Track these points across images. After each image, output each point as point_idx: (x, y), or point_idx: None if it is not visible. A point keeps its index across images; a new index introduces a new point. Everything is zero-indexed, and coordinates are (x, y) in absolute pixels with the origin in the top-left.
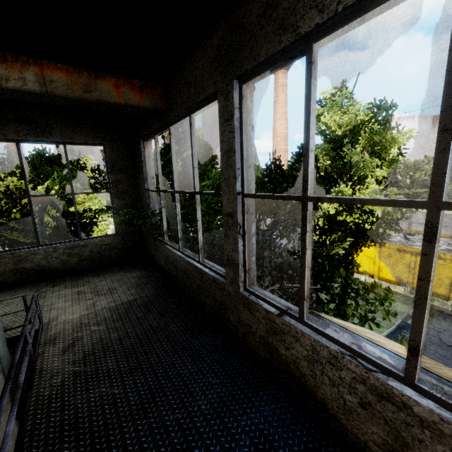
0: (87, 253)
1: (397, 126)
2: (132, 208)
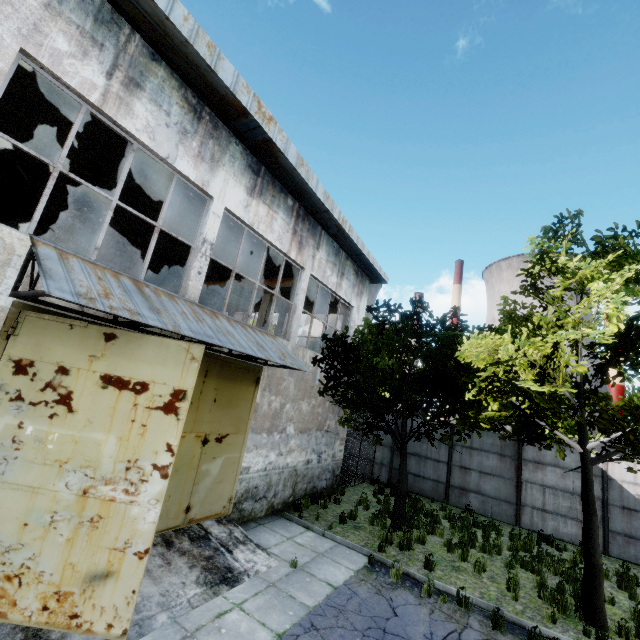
0: None
1: (636, 252)
2: None
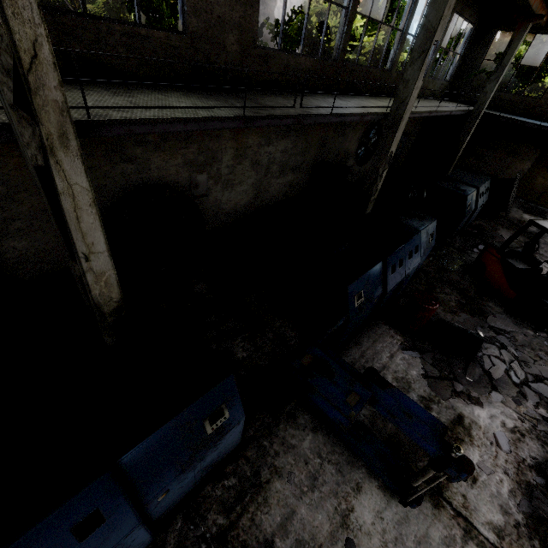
0: (441, 89)
1: None
2: (458, 68)
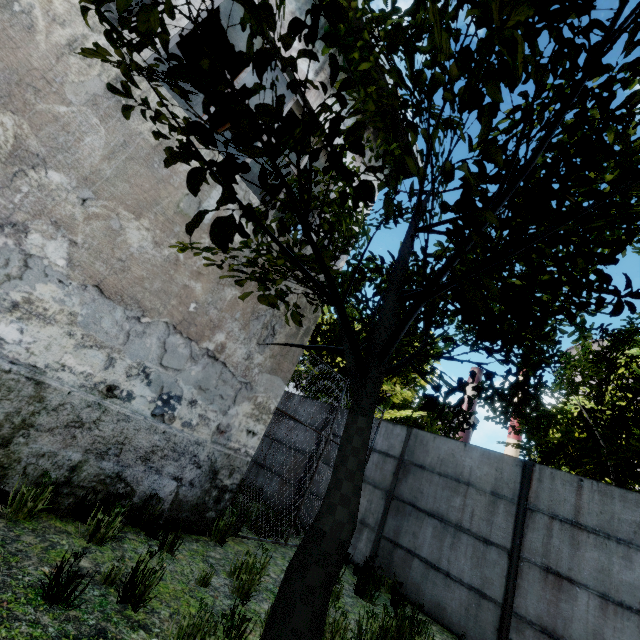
0: None
1: None
2: None
